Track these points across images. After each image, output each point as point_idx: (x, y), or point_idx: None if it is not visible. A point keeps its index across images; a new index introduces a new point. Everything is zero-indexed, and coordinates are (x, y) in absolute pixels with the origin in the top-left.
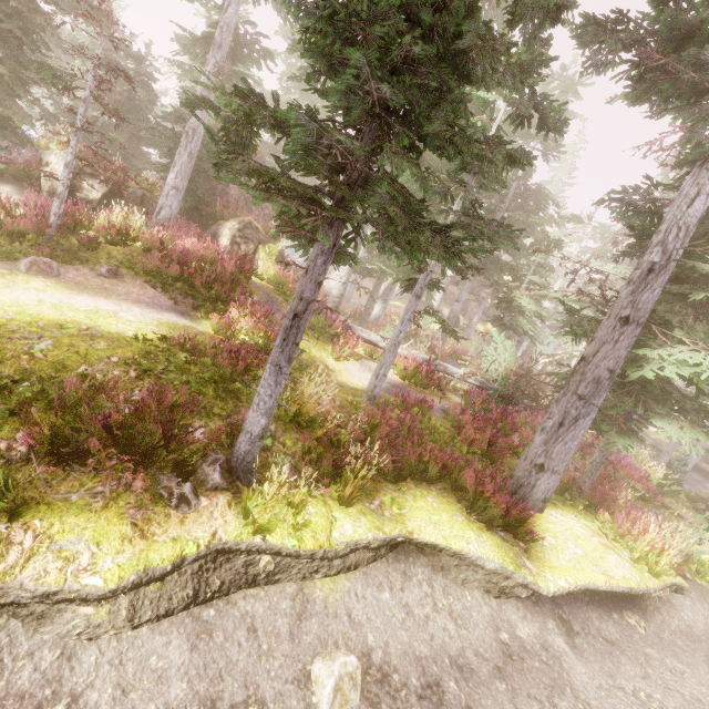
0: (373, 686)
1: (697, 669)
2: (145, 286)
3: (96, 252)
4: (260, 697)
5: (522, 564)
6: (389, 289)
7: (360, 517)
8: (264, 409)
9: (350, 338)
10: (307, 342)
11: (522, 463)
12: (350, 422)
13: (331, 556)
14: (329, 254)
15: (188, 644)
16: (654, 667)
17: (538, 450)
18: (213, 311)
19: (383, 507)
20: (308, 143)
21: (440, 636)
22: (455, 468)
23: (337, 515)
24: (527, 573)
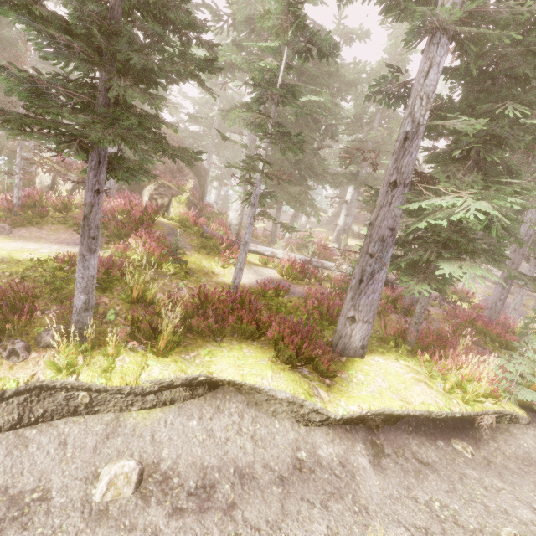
0: (152, 485)
1: (520, 487)
2: (73, 233)
3: (47, 217)
4: (48, 488)
5: (315, 394)
6: (294, 217)
7: (171, 364)
8: (80, 288)
9: (237, 251)
10: (199, 257)
11: (340, 319)
12: (179, 298)
13: (139, 392)
14: (97, 169)
15: (6, 451)
16: (466, 484)
17: (348, 305)
18: (120, 243)
19: (197, 357)
20: (31, 89)
21: (234, 452)
22: (271, 325)
23: (150, 363)
24: (318, 400)
